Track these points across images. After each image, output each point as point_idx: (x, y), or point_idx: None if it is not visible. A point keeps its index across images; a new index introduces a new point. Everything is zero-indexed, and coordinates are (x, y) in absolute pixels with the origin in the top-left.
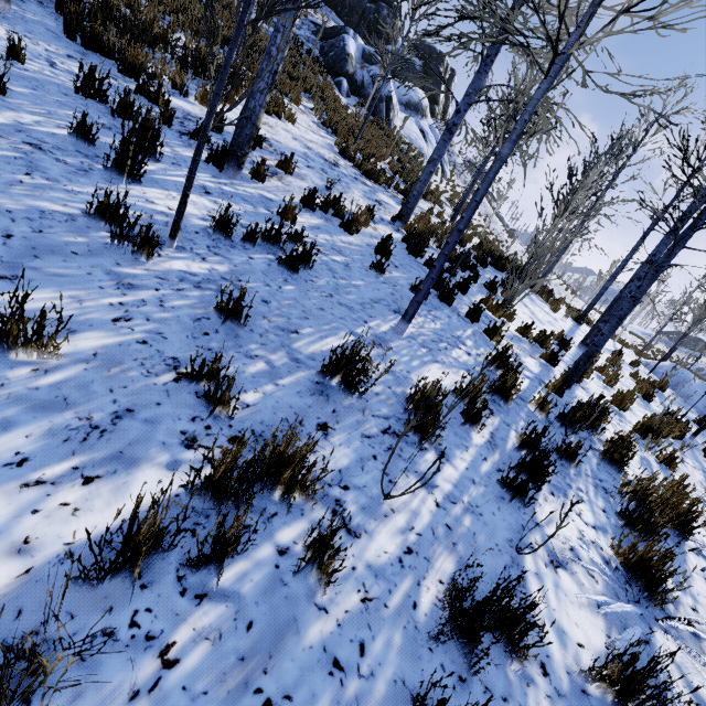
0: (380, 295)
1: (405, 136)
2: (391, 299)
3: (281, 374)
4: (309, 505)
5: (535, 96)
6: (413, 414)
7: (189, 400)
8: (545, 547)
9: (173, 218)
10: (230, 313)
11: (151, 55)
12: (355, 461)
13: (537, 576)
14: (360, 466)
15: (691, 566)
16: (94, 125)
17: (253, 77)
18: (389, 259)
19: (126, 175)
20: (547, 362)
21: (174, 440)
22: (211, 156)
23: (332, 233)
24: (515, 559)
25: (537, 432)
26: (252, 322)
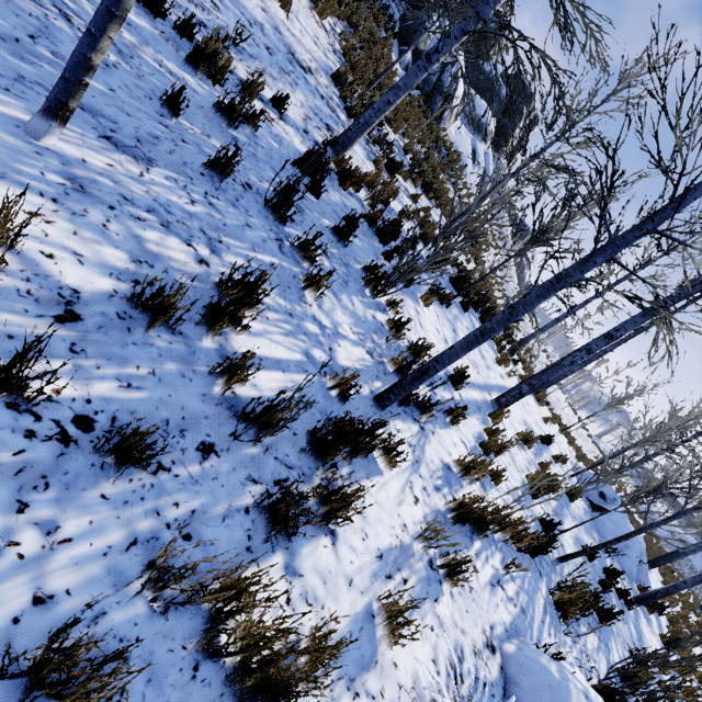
0: (117, 116)
1: (453, 144)
2: (136, 134)
3: None
4: None
5: None
6: None
7: None
8: None
9: None
10: None
11: None
12: None
13: None
14: None
15: None
16: None
17: None
18: (237, 136)
19: None
20: (394, 373)
21: None
22: None
23: (153, 46)
24: None
25: None
26: None
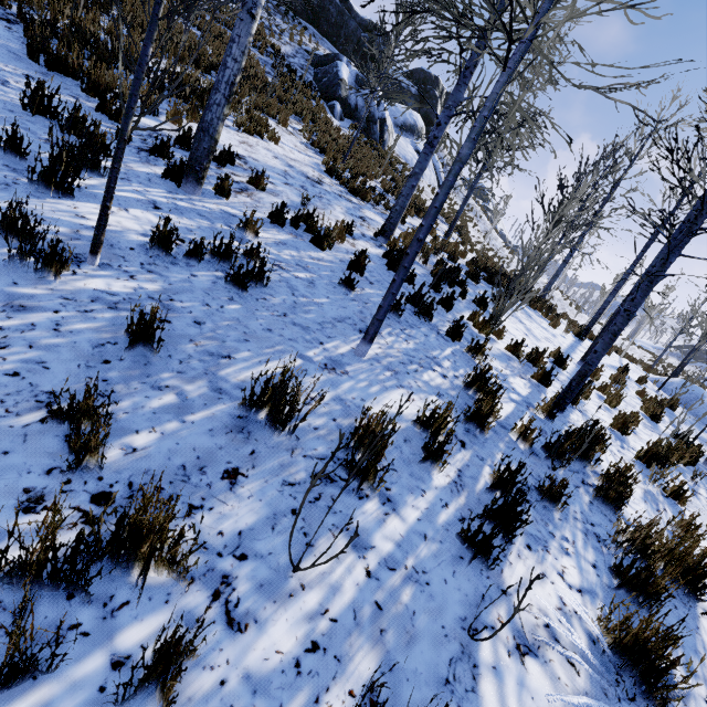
0: (345, 313)
1: (400, 156)
2: (358, 317)
3: (194, 408)
4: (181, 587)
5: (494, 90)
6: (356, 452)
7: (52, 446)
8: (511, 625)
9: (93, 233)
10: (138, 337)
11: (117, 75)
12: (265, 518)
13: (495, 671)
14: (270, 524)
15: (704, 636)
16: (35, 140)
17: (237, 100)
18: (364, 275)
19: (55, 189)
20: (539, 382)
21: (10, 502)
22: (168, 171)
23: (300, 249)
24: (467, 648)
25: (511, 471)
26: (173, 347)
